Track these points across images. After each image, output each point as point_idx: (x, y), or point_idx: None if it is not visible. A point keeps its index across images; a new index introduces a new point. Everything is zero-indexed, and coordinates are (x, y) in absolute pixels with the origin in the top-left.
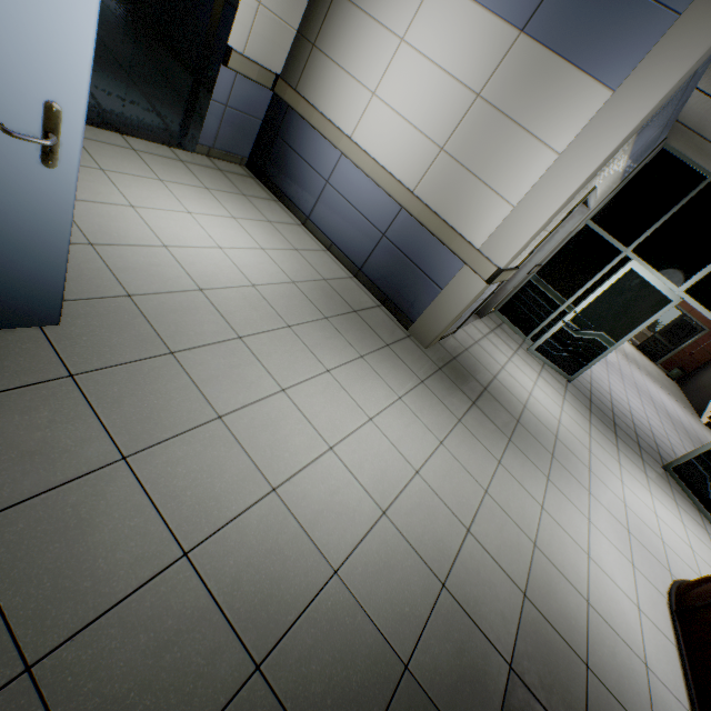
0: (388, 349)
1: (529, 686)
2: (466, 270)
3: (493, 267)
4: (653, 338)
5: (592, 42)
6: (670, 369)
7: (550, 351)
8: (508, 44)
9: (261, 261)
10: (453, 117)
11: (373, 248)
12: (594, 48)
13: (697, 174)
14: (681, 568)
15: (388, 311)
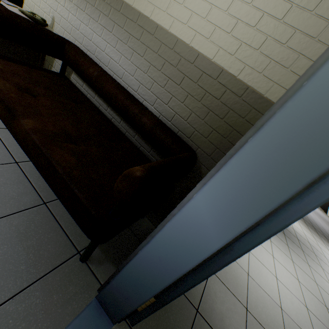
0: None
1: None
2: None
3: None
4: None
5: None
6: None
7: None
8: None
9: None
10: None
11: None
12: None
13: None
14: None
15: None
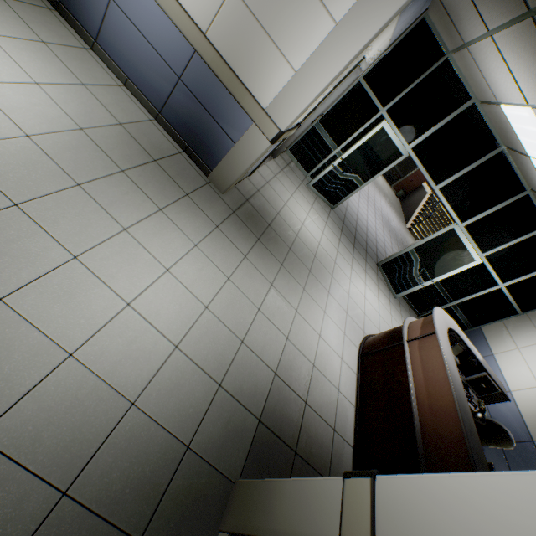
0: (187, 199)
1: (269, 427)
2: (254, 128)
3: (276, 129)
4: (393, 168)
5: None
6: (398, 190)
7: (322, 187)
8: None
9: (36, 101)
10: None
11: (171, 91)
12: None
13: (440, 50)
14: (371, 327)
15: (189, 158)
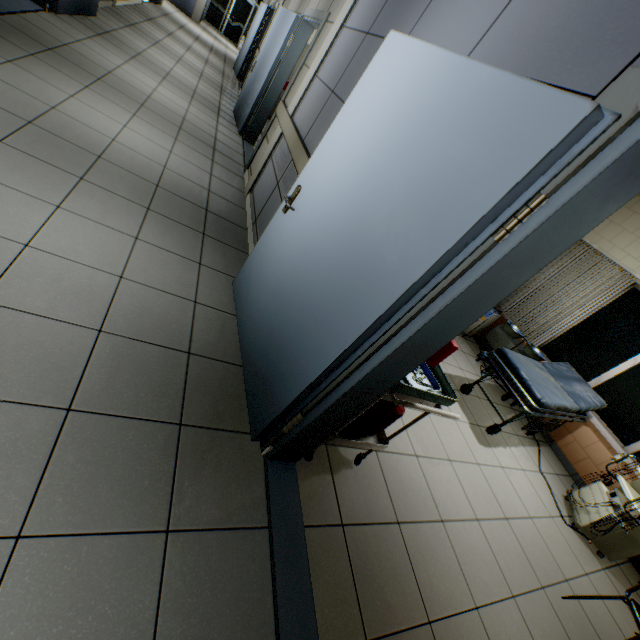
0: (193, 23)
1: None
2: None
3: None
4: None
5: None
6: None
7: (228, 35)
8: None
9: None
10: None
11: None
12: None
13: None
14: None
15: (183, 13)
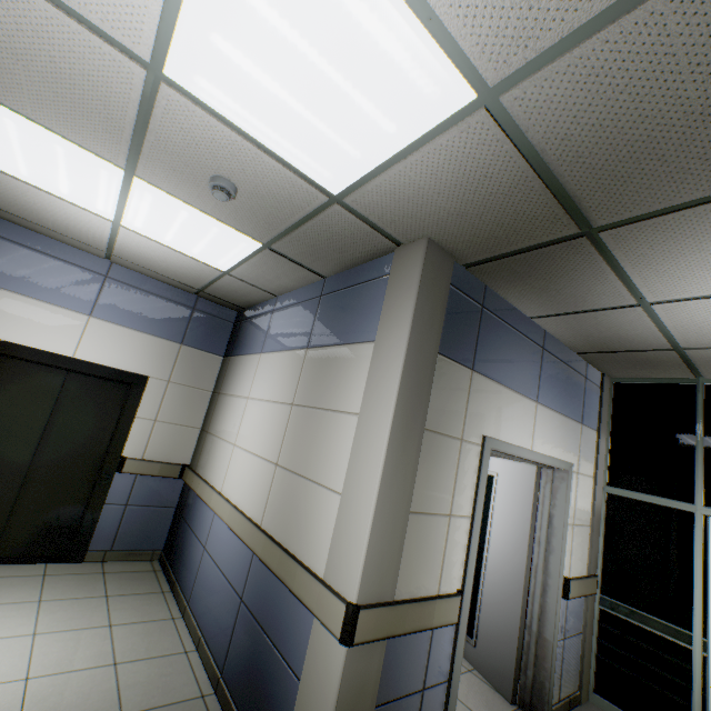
0: None
1: None
2: (317, 625)
3: (341, 603)
4: None
5: (348, 324)
6: None
7: None
8: (302, 360)
9: None
10: (281, 431)
11: (234, 625)
12: (351, 326)
13: (679, 386)
14: None
15: None
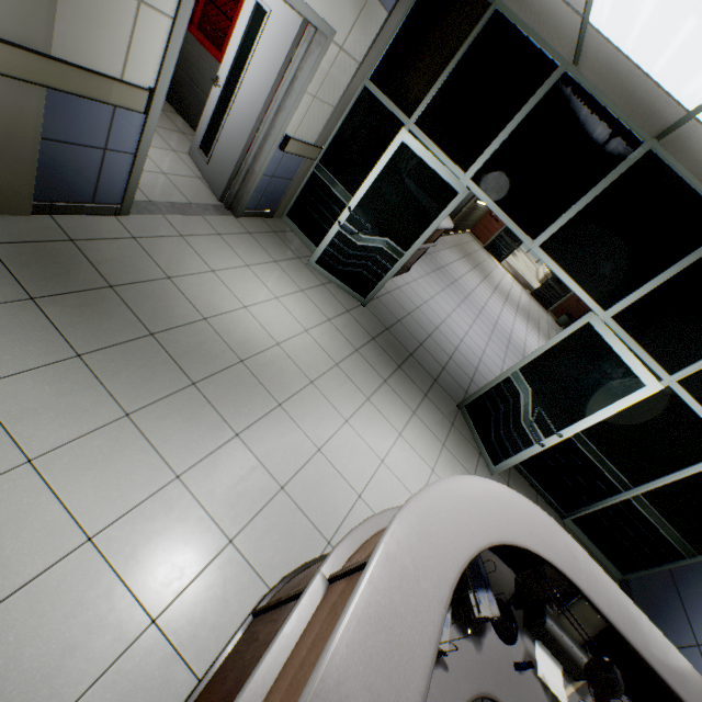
0: None
1: None
2: None
3: None
4: (547, 284)
5: None
6: (560, 316)
7: (334, 265)
8: None
9: None
10: None
11: None
12: None
13: (481, 1)
14: None
15: None
